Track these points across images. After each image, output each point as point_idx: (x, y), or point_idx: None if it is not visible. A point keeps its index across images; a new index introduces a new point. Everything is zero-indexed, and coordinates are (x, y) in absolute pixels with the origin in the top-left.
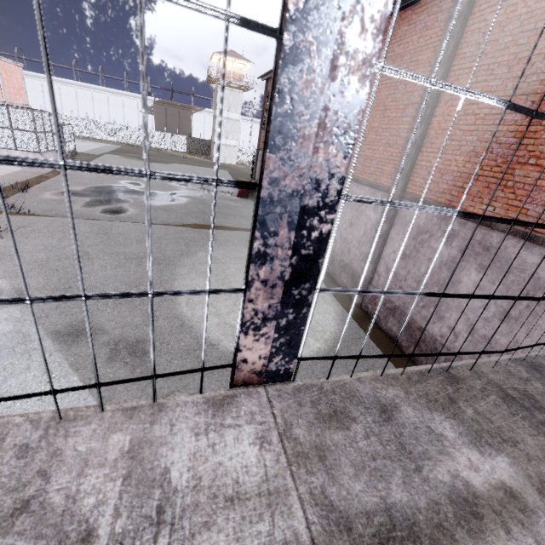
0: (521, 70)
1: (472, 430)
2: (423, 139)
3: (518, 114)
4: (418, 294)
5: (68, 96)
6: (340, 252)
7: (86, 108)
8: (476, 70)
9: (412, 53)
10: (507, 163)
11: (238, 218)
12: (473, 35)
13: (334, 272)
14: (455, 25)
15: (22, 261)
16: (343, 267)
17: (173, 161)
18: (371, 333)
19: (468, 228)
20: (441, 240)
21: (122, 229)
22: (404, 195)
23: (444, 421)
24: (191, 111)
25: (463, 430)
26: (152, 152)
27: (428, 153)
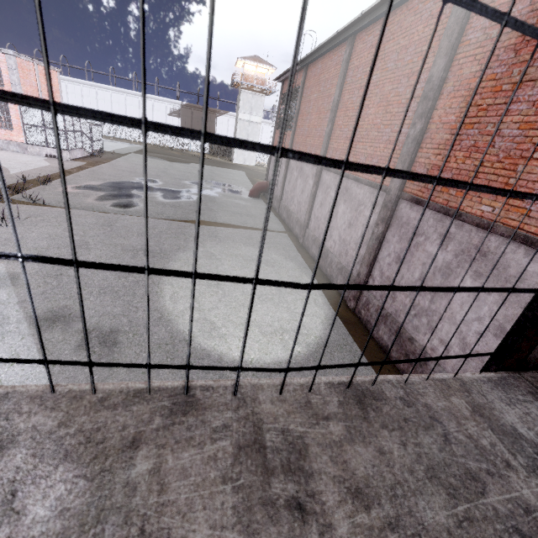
0: (529, 53)
1: (98, 506)
2: (423, 134)
3: (523, 103)
4: (19, 257)
5: (104, 100)
6: (338, 254)
7: (119, 111)
8: (481, 57)
9: (417, 44)
10: (509, 157)
11: (245, 216)
12: (480, 19)
13: (331, 275)
14: (460, 10)
15: (24, 248)
16: (340, 270)
17: (193, 161)
18: (360, 340)
19: (465, 231)
20: (436, 243)
21: (126, 222)
22: (402, 194)
23: (61, 484)
24: (215, 115)
25: (80, 504)
26: (176, 153)
27: (428, 149)
